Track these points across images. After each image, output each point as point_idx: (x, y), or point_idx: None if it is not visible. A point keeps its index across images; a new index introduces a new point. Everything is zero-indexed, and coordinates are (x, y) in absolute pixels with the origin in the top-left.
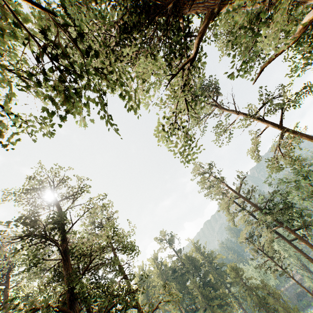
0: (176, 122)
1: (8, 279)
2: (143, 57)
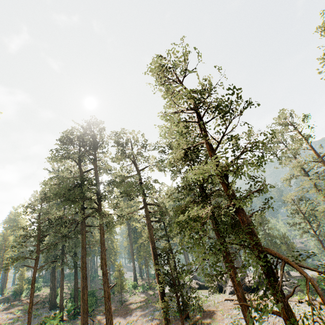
0: None
1: (95, 154)
2: None
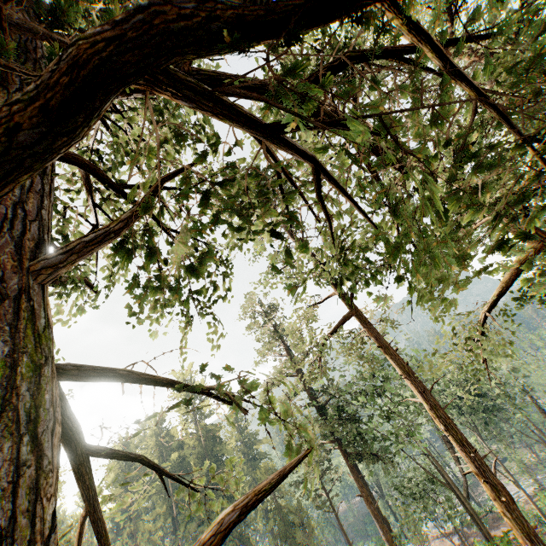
0: None
1: None
2: None
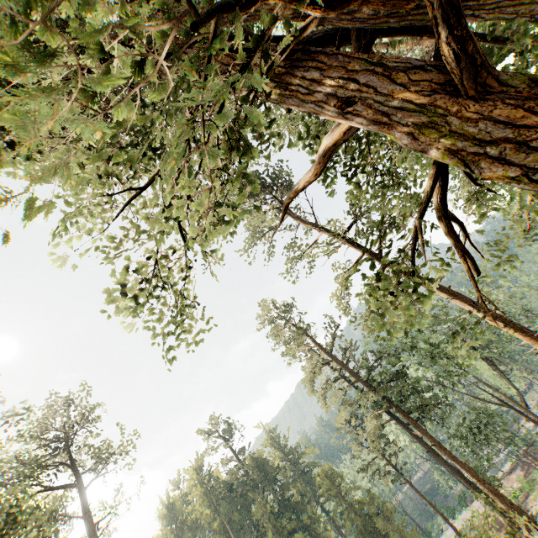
0: (156, 277)
1: None
2: (63, 150)
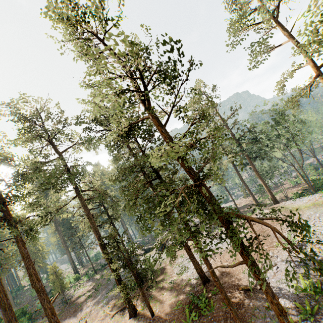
0: None
1: None
2: None
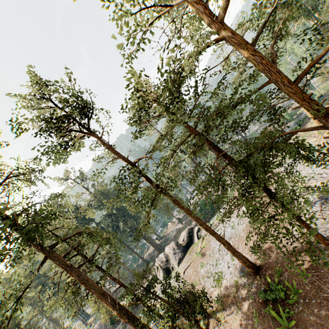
0: None
1: None
2: None
